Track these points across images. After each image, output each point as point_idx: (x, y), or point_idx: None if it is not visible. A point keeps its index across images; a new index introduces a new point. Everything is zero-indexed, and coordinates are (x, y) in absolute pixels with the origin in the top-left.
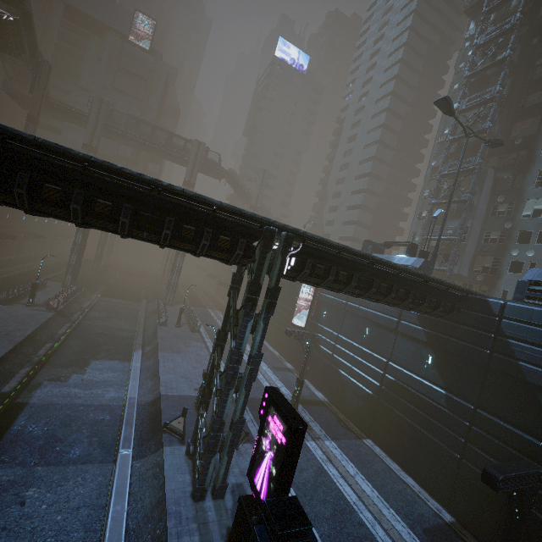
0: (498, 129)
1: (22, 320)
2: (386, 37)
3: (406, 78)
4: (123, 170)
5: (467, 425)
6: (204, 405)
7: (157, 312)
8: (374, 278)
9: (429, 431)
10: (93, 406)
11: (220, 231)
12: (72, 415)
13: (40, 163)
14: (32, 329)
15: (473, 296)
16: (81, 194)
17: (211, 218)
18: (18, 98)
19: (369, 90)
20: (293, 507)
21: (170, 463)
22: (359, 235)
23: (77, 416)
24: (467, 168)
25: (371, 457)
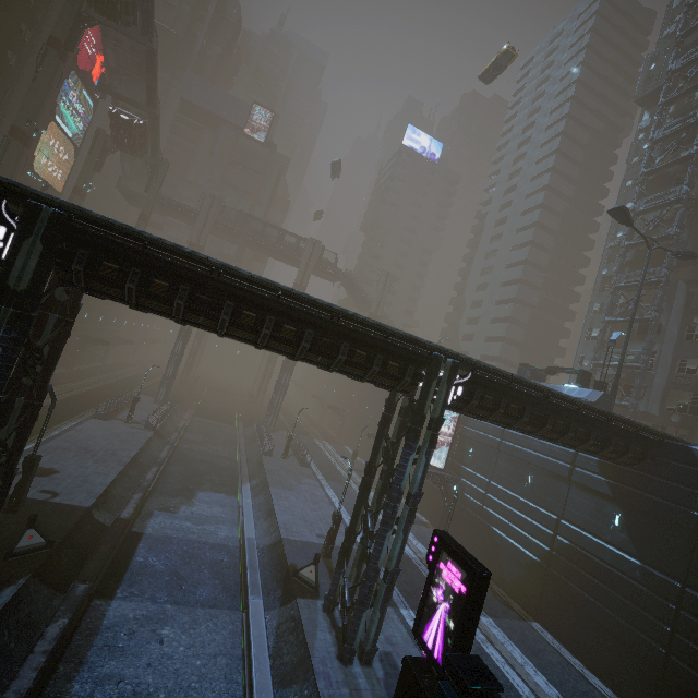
0: (688, 235)
1: (124, 438)
2: (538, 125)
3: (564, 170)
4: (317, 301)
5: (673, 609)
6: (347, 550)
7: (259, 439)
8: (548, 413)
9: (621, 615)
10: (209, 545)
11: (388, 357)
12: (189, 552)
13: (244, 294)
14: (136, 449)
15: (671, 442)
16: (273, 320)
17: (383, 344)
18: (129, 195)
19: (518, 183)
20: (478, 666)
21: (307, 618)
22: (507, 355)
23: (195, 553)
24: (649, 281)
25: (542, 645)
